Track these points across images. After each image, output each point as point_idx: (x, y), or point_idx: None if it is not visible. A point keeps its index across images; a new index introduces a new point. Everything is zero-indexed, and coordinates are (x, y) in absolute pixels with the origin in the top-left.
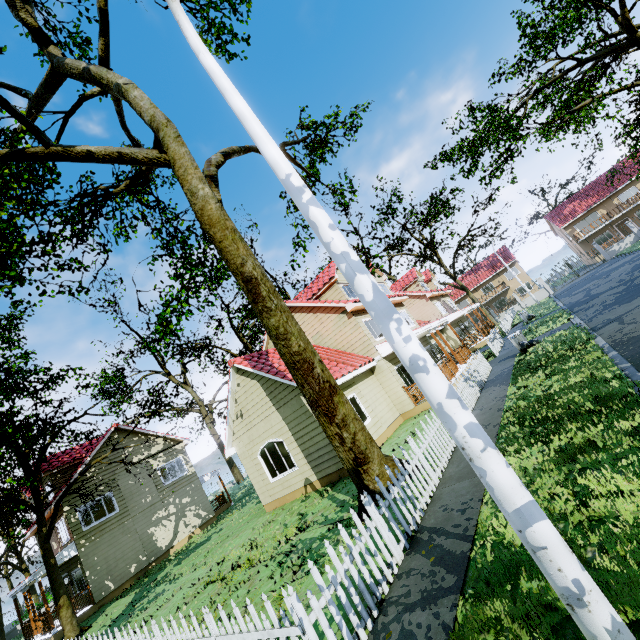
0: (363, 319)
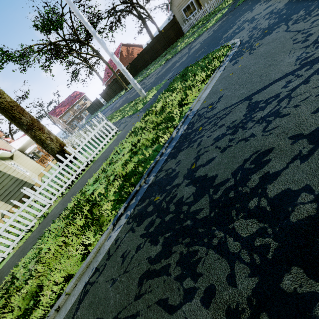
0: None
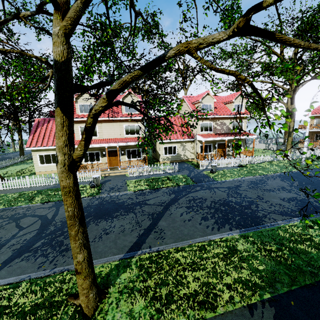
0: (80, 126)
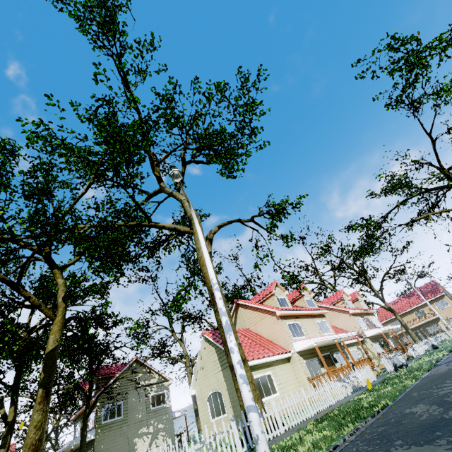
0: (287, 322)
